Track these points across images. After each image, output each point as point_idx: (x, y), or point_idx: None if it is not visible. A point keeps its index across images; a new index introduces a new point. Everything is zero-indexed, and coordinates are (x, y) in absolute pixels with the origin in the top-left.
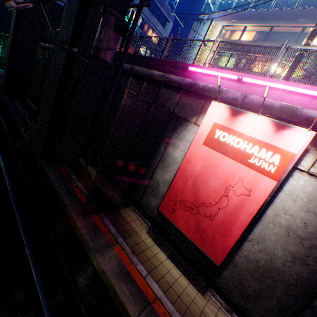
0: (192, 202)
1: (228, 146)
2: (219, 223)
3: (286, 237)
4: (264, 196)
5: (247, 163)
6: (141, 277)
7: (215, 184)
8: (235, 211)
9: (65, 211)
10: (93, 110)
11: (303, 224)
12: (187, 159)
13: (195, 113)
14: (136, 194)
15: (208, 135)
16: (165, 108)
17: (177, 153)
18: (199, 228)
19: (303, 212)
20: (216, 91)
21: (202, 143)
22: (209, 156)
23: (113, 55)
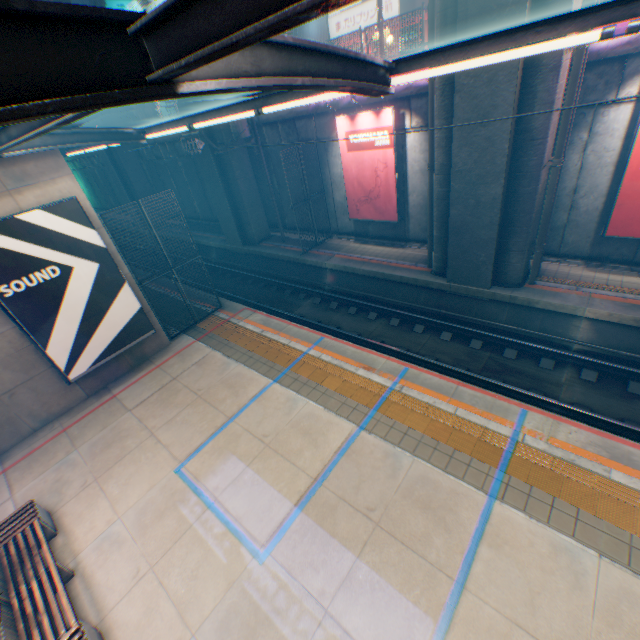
0: (364, 197)
1: (361, 144)
2: (384, 197)
3: (423, 177)
4: (393, 162)
5: (376, 148)
6: (358, 258)
7: (369, 174)
8: (386, 183)
9: (291, 263)
10: (254, 182)
11: (425, 163)
12: (345, 170)
13: (332, 130)
14: (332, 225)
15: (347, 144)
16: (309, 139)
17: (339, 170)
18: (377, 210)
19: (422, 155)
20: (335, 104)
21: (346, 152)
22: (355, 158)
23: (248, 129)
